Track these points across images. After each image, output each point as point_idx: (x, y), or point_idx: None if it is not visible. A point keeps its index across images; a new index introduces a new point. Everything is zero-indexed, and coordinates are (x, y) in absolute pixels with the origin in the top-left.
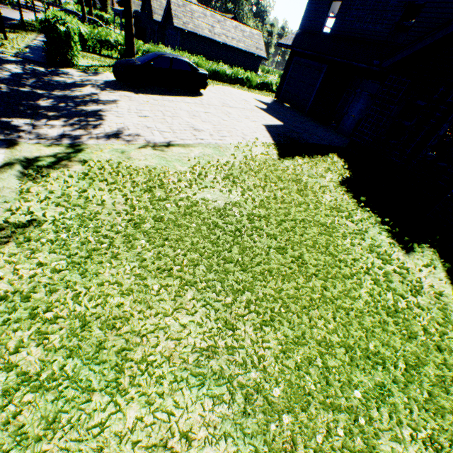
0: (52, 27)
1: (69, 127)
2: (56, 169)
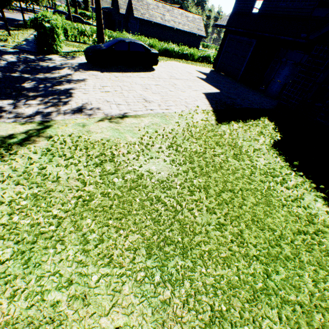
0: (39, 24)
1: (43, 105)
2: (24, 146)
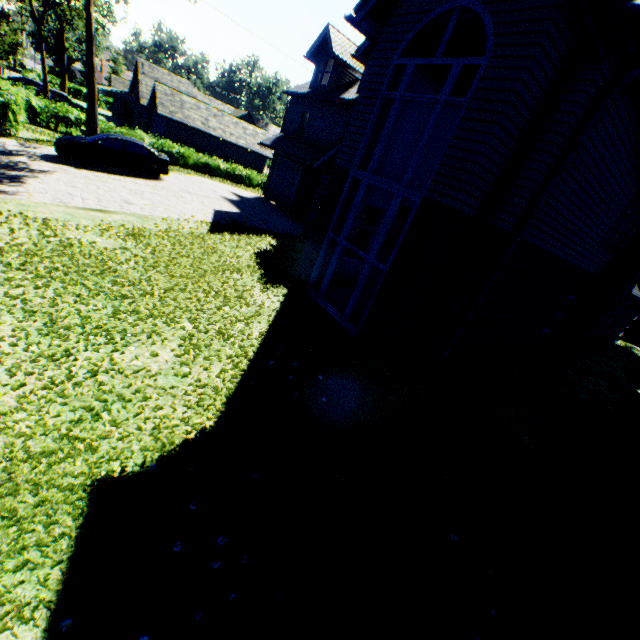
0: None
1: None
2: None
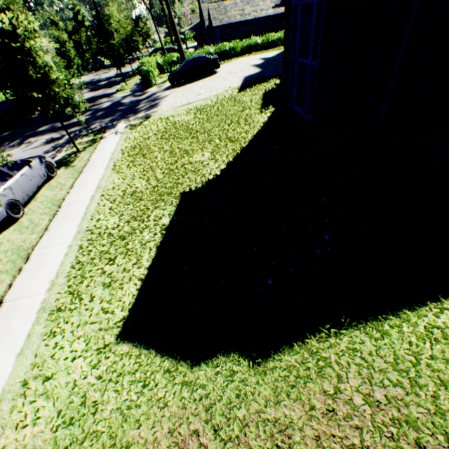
0: (141, 70)
1: (146, 112)
2: (140, 125)
